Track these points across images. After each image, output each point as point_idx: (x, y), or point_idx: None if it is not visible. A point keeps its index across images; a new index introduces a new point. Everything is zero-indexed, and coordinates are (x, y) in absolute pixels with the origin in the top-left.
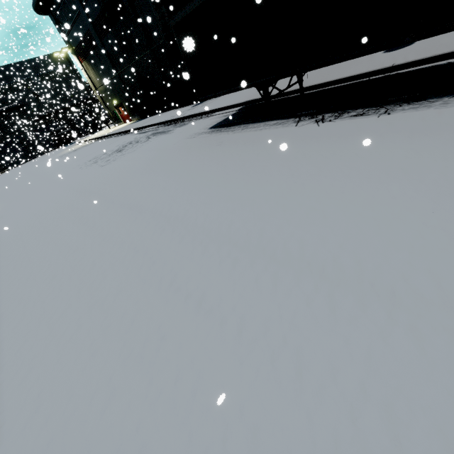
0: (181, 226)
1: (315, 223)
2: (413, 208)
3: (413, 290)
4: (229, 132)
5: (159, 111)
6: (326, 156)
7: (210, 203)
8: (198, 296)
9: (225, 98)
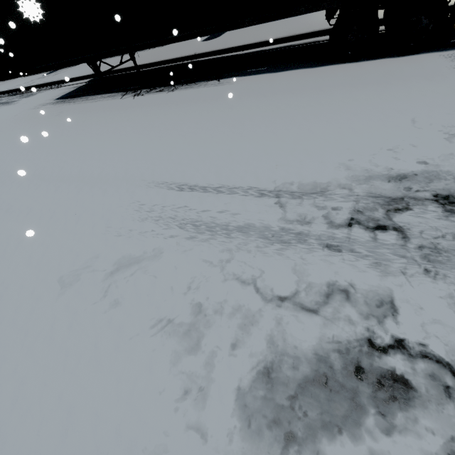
0: (5, 176)
1: (93, 159)
2: (142, 144)
3: (116, 177)
4: (71, 103)
5: (2, 77)
6: (124, 120)
7: (33, 159)
8: (8, 208)
9: (79, 69)
